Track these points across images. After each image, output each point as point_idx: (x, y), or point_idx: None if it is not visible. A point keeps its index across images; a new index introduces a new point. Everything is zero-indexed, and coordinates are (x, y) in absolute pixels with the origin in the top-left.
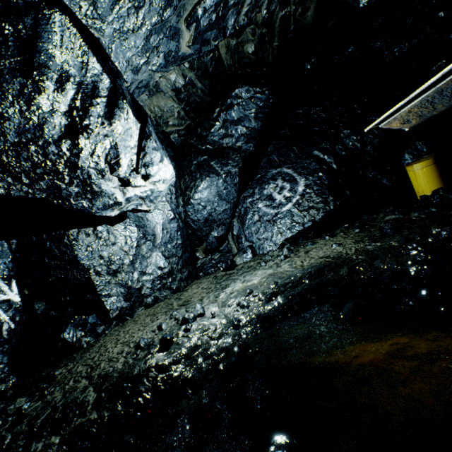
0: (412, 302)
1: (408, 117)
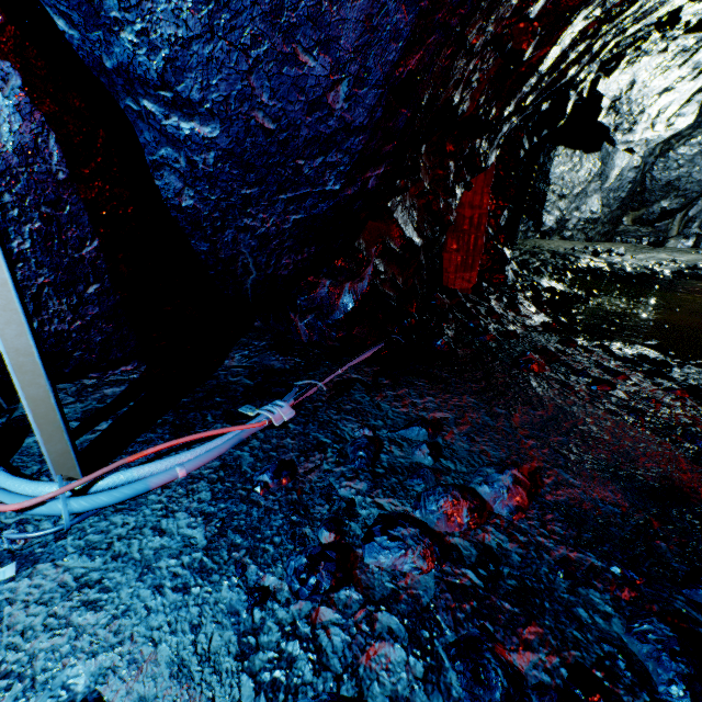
0: None
1: None
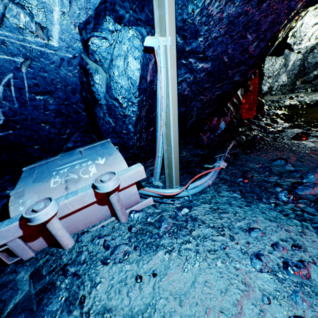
0: None
1: None
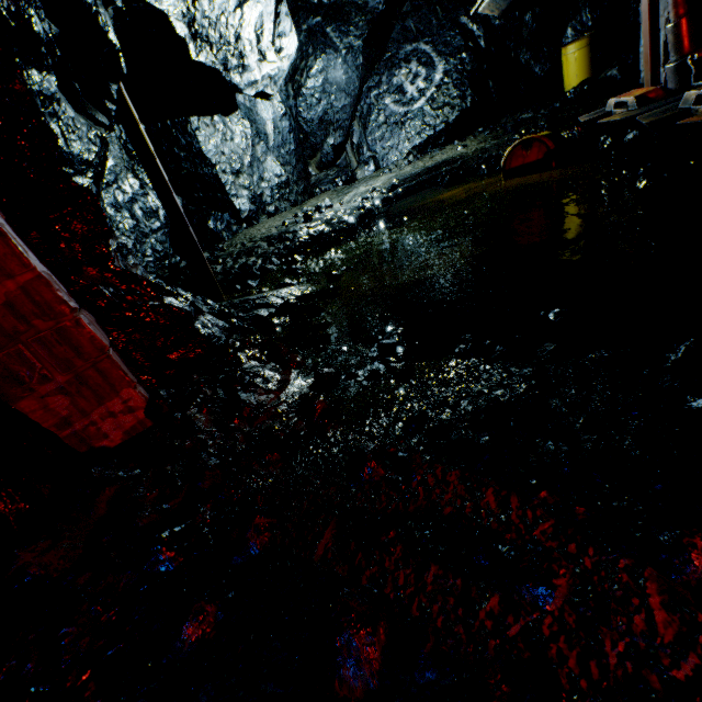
0: (484, 167)
1: (491, 9)
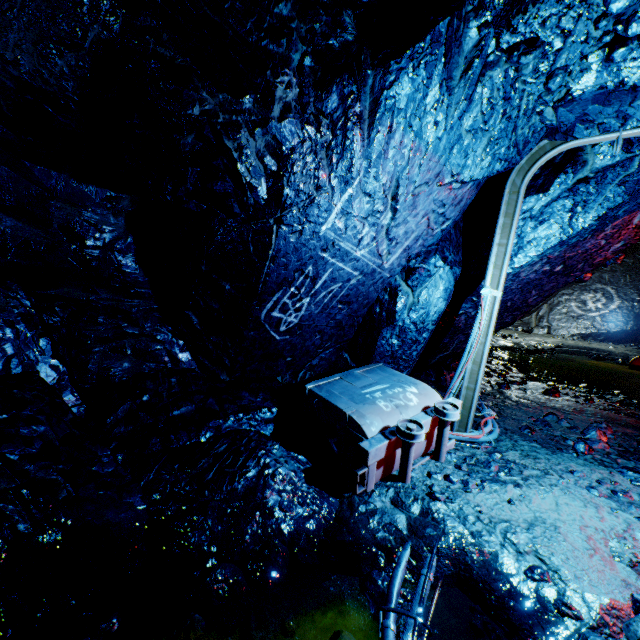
0: (620, 359)
1: None
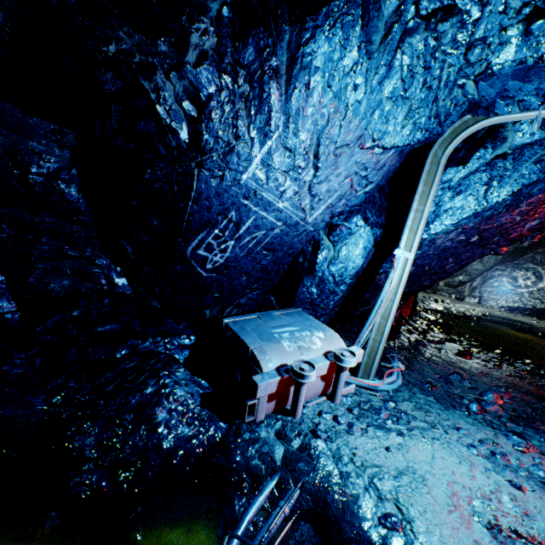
0: (540, 333)
1: None
